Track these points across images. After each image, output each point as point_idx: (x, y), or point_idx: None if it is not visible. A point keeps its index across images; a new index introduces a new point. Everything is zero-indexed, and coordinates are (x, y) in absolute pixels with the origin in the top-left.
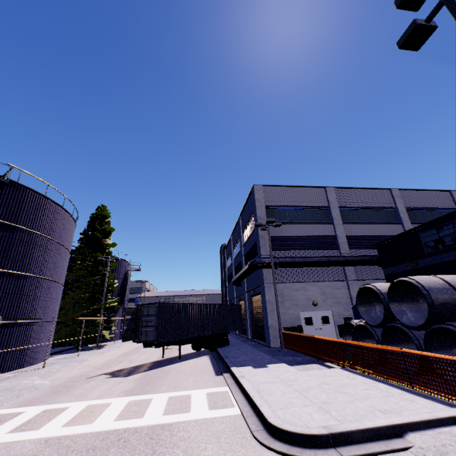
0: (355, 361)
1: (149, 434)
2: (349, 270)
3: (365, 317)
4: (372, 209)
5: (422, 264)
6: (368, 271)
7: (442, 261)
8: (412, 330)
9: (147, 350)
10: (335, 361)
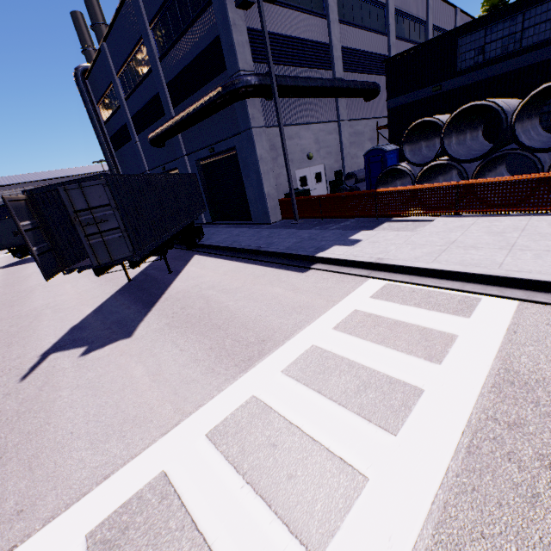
0: (468, 204)
1: (549, 412)
2: (342, 105)
3: (450, 152)
4: (366, 0)
5: (448, 88)
6: (356, 107)
7: (476, 81)
8: (536, 155)
9: (48, 283)
10: (421, 213)
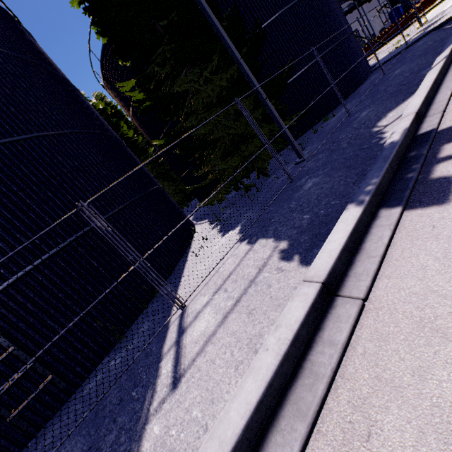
0: None
1: None
2: (364, 8)
3: None
4: None
5: None
6: (367, 7)
7: None
8: None
9: None
10: (430, 5)
